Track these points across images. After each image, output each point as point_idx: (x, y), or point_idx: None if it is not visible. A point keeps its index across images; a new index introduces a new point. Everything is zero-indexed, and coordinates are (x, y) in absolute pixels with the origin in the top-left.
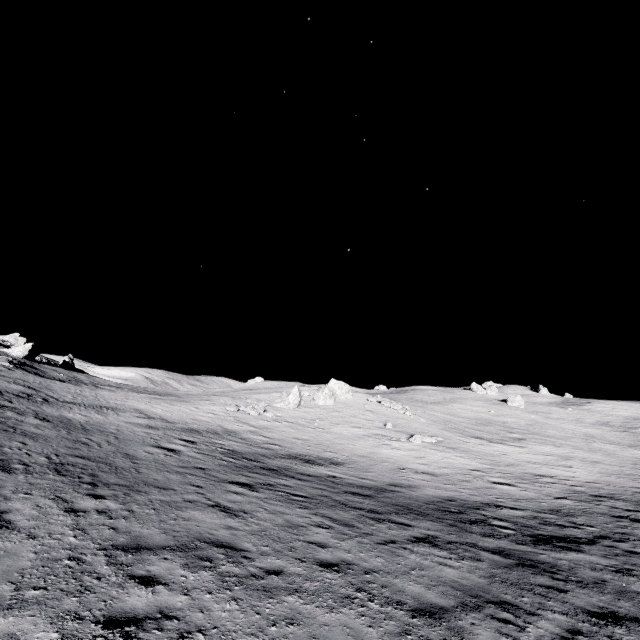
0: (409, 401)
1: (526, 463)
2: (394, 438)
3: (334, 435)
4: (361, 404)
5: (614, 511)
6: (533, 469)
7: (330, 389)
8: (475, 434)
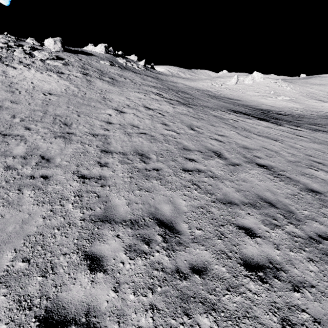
0: (302, 83)
1: (327, 109)
2: (270, 97)
3: (245, 94)
4: (265, 83)
5: (327, 118)
6: (325, 110)
7: (252, 76)
8: (320, 99)
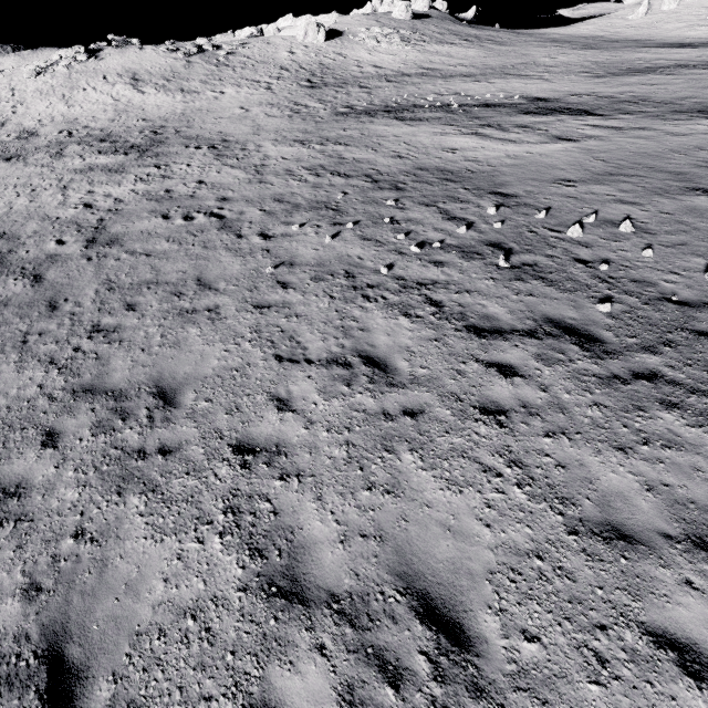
0: None
1: None
2: (704, 25)
3: (661, 30)
4: (701, 3)
5: None
6: None
7: None
8: None
